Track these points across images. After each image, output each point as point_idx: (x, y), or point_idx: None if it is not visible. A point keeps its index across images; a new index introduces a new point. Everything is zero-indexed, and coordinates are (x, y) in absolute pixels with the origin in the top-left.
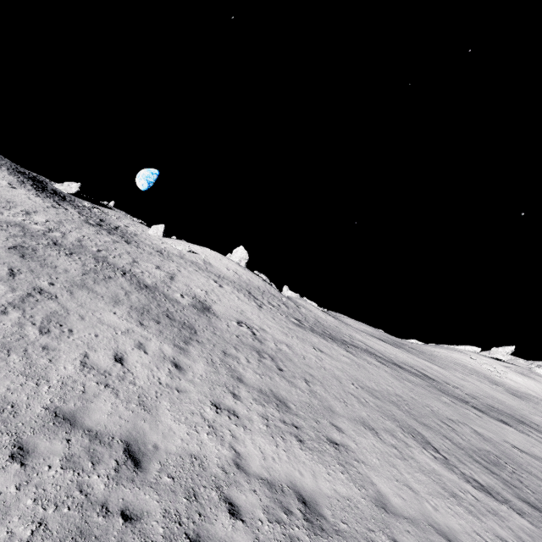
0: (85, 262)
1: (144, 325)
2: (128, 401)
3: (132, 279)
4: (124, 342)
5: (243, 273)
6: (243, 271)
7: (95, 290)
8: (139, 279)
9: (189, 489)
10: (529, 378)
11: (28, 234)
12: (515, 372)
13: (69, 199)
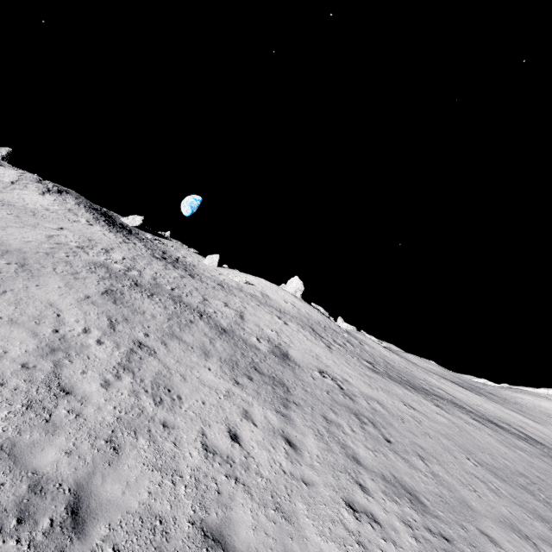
0: (165, 305)
1: (240, 384)
2: (264, 505)
3: (210, 322)
4: (230, 410)
5: (301, 306)
6: (300, 303)
7: (184, 340)
8: (215, 321)
9: None
10: None
11: (113, 275)
12: None
13: (134, 232)
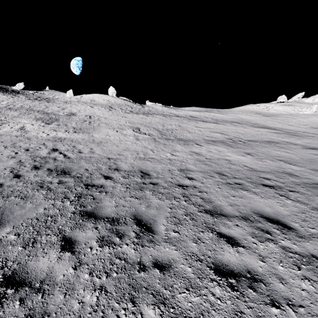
0: (21, 111)
1: (37, 121)
2: (21, 132)
3: (41, 112)
4: (26, 125)
5: (112, 100)
6: (113, 99)
7: (22, 117)
8: (45, 112)
9: (28, 138)
10: (291, 106)
11: None
12: (281, 105)
13: (21, 92)
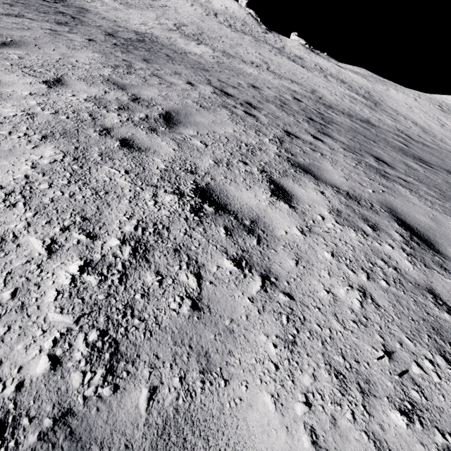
0: None
1: None
2: None
3: None
4: None
5: (233, 9)
6: (236, 8)
7: None
8: None
9: None
10: None
11: None
12: None
13: None
